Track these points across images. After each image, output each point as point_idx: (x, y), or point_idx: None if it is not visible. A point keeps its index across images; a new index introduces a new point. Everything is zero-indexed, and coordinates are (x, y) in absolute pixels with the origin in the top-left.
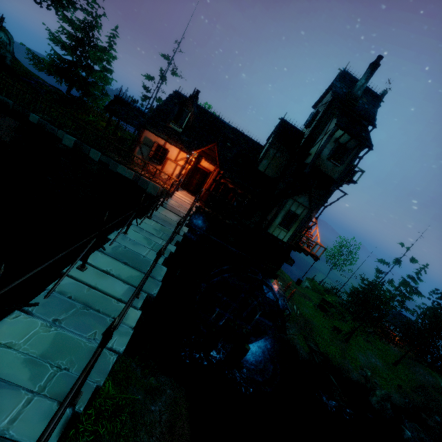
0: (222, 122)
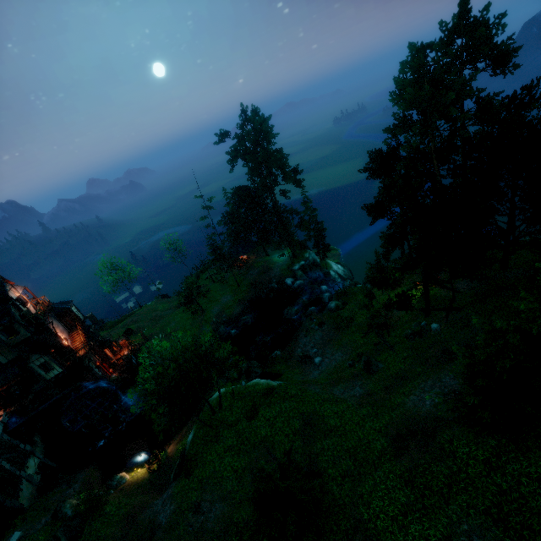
0: None
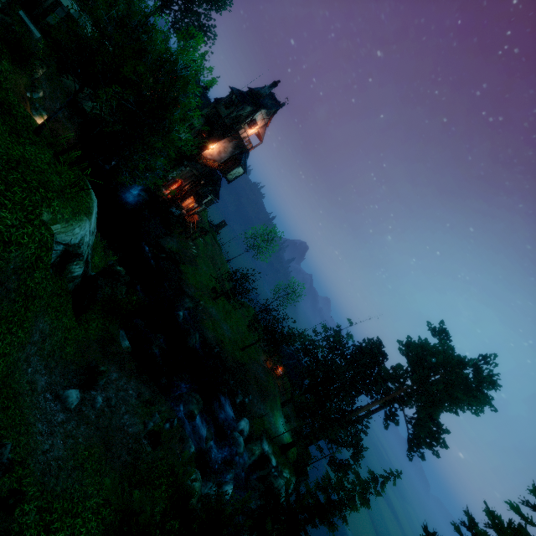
0: (205, 95)
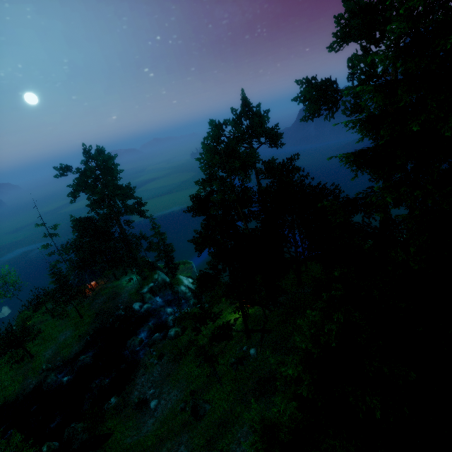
0: None
